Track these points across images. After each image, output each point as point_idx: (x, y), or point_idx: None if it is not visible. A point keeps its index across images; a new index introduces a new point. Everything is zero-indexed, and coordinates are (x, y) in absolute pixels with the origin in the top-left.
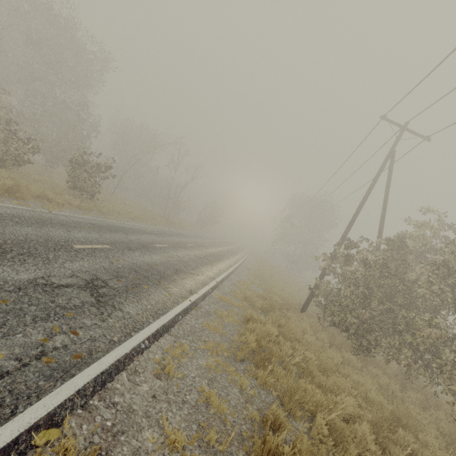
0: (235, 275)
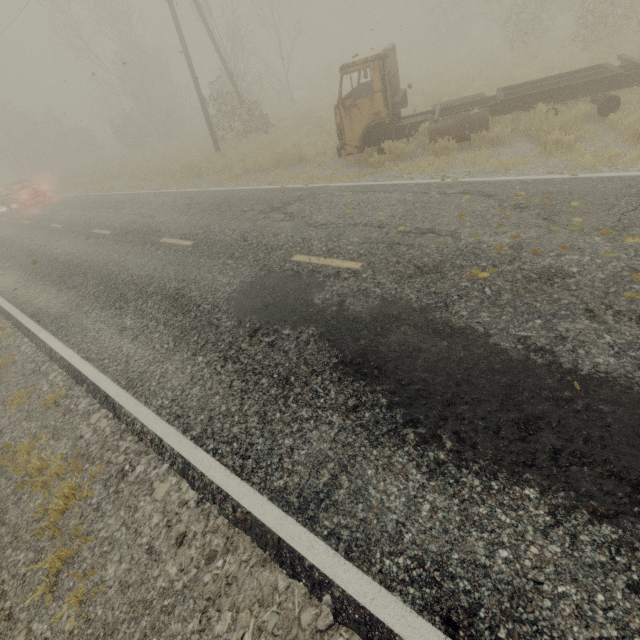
0: None
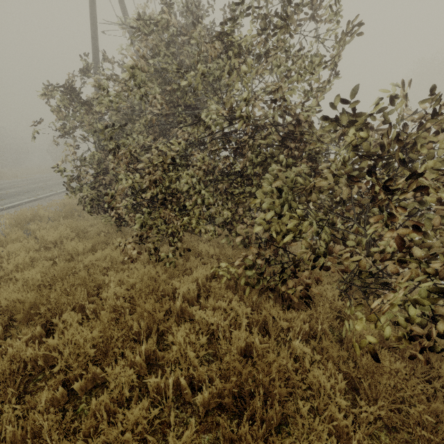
0: (21, 207)
